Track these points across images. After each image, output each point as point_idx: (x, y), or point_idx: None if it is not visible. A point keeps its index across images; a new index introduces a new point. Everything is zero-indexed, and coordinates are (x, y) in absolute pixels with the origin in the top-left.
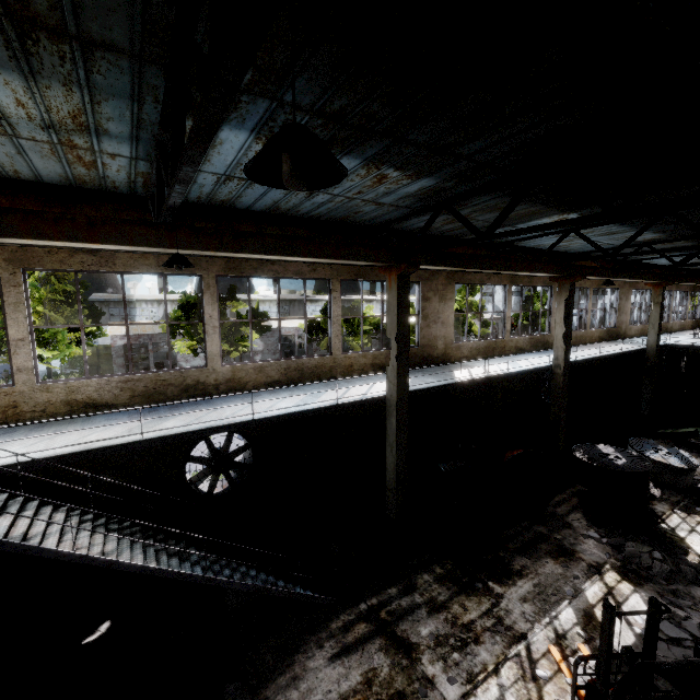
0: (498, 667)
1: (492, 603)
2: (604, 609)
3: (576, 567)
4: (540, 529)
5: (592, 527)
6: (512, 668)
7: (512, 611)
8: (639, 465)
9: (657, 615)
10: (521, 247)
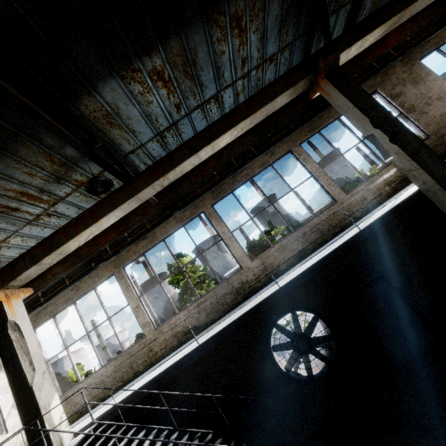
0: None
1: None
2: None
3: None
4: None
5: None
6: None
7: None
8: None
9: None
10: None
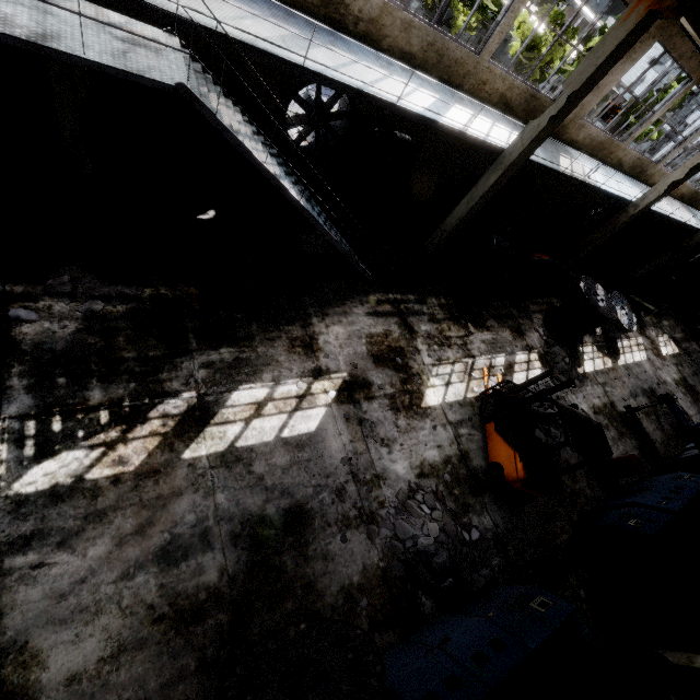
0: (454, 363)
1: (466, 334)
2: (548, 372)
3: (520, 342)
4: (514, 312)
5: (543, 328)
6: (461, 366)
7: (474, 344)
8: (610, 313)
9: (568, 386)
10: None
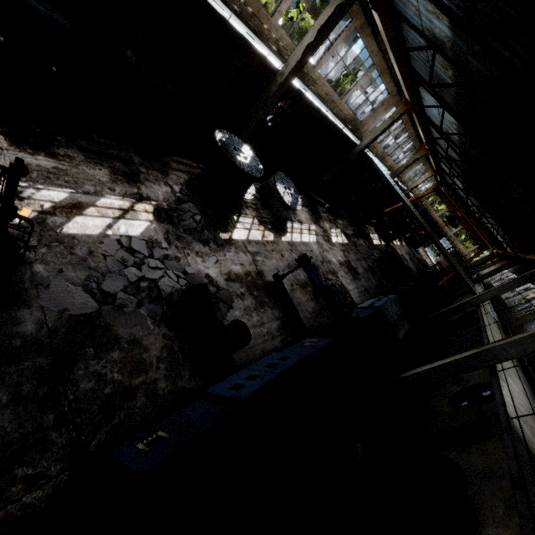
0: None
1: None
2: None
3: (125, 187)
4: (135, 158)
5: (183, 186)
6: None
7: None
8: (251, 169)
9: (2, 171)
10: None
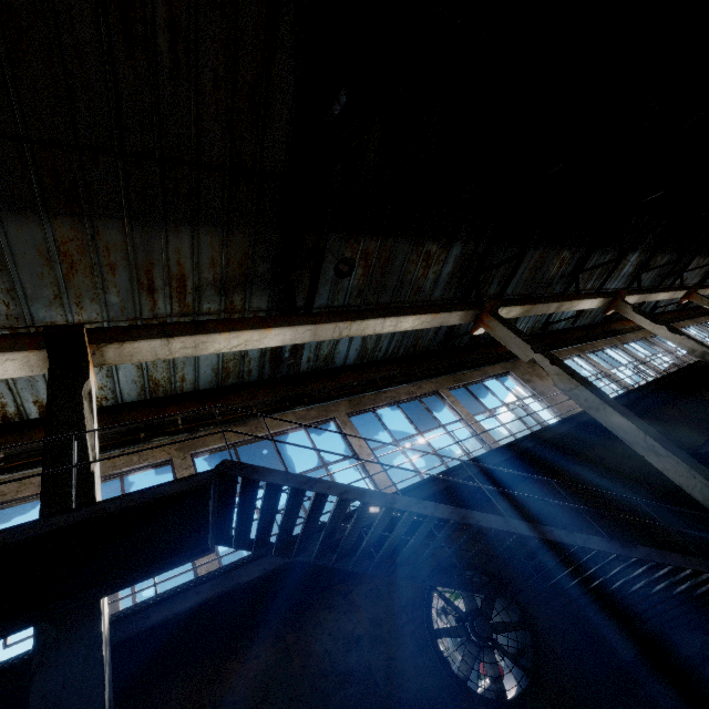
0: None
1: None
2: None
3: None
4: None
5: None
6: None
7: None
8: None
9: None
10: (558, 330)
